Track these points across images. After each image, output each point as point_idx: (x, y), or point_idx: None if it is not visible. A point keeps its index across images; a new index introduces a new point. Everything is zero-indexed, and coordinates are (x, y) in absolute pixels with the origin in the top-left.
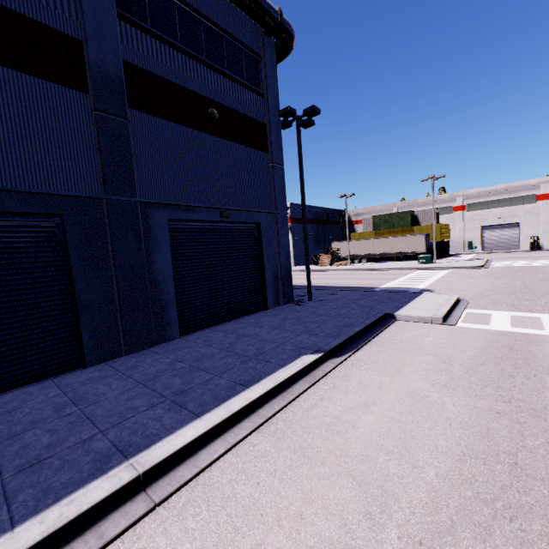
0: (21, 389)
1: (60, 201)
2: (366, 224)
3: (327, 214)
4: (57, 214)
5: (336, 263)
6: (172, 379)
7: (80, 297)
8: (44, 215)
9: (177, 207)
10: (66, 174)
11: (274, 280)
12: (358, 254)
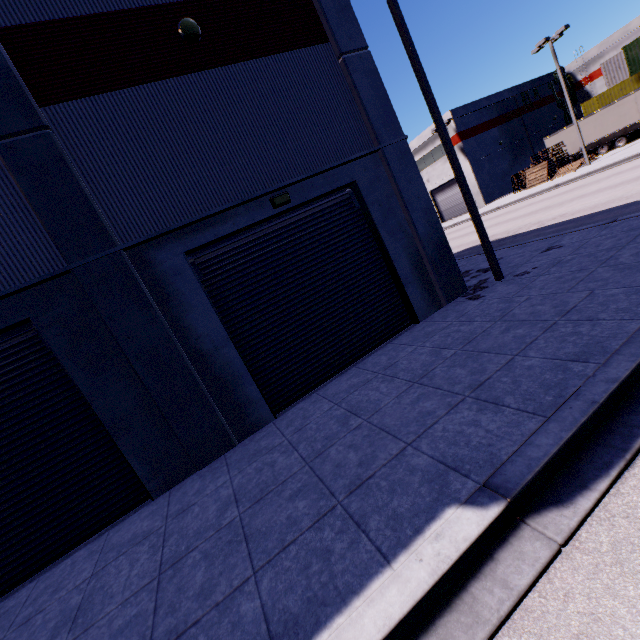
0: (77, 553)
1: (16, 302)
2: (611, 71)
3: (523, 94)
4: (22, 320)
5: (560, 172)
6: (196, 570)
7: (104, 416)
8: (19, 326)
9: (191, 227)
10: (6, 261)
11: (415, 268)
12: (605, 135)
